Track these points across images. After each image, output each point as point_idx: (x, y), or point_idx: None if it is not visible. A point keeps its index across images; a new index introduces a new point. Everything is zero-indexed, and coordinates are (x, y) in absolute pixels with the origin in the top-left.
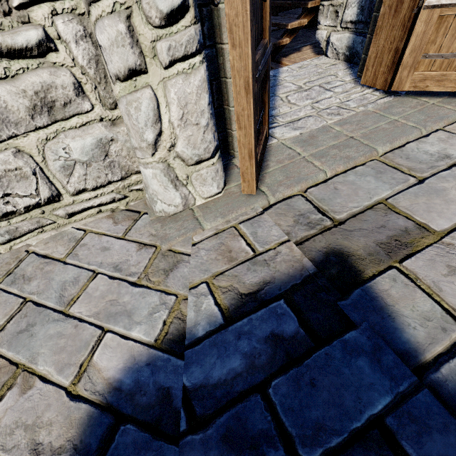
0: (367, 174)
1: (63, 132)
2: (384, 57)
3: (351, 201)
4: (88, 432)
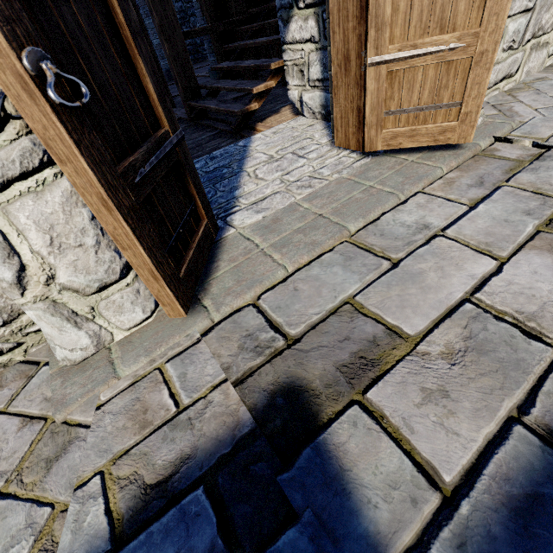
0: (335, 263)
1: None
2: (349, 117)
3: (313, 305)
4: None
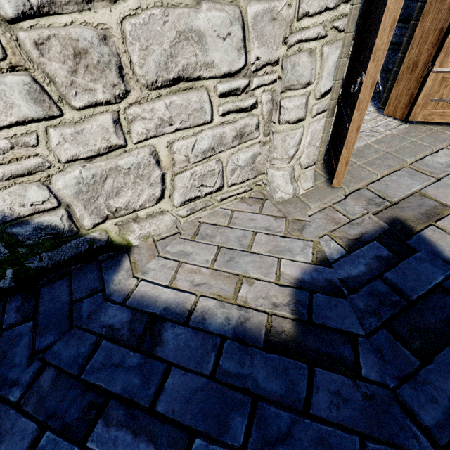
0: (403, 176)
1: (240, 149)
2: (402, 98)
3: (398, 192)
4: (296, 298)
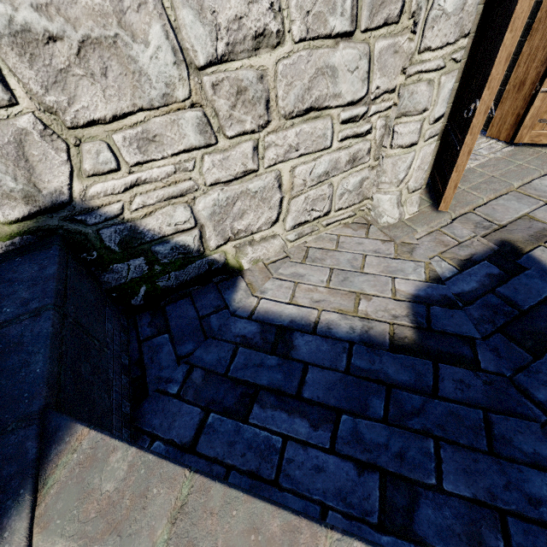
0: (510, 200)
1: (351, 174)
2: (508, 119)
3: (506, 215)
4: (414, 311)
